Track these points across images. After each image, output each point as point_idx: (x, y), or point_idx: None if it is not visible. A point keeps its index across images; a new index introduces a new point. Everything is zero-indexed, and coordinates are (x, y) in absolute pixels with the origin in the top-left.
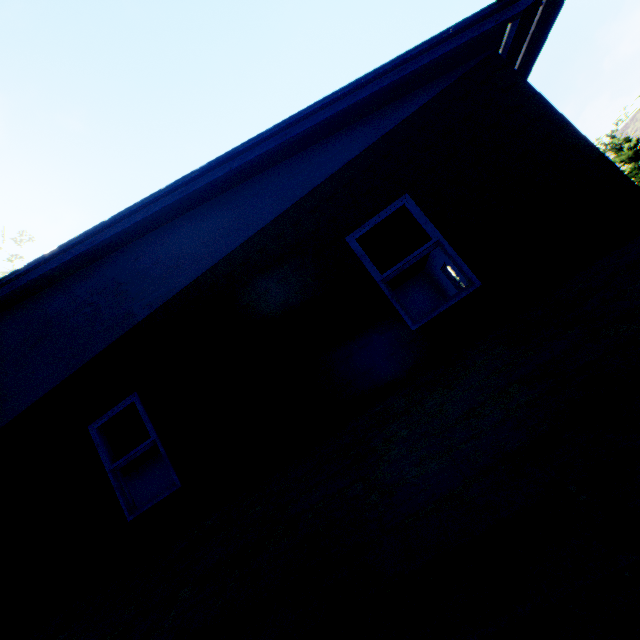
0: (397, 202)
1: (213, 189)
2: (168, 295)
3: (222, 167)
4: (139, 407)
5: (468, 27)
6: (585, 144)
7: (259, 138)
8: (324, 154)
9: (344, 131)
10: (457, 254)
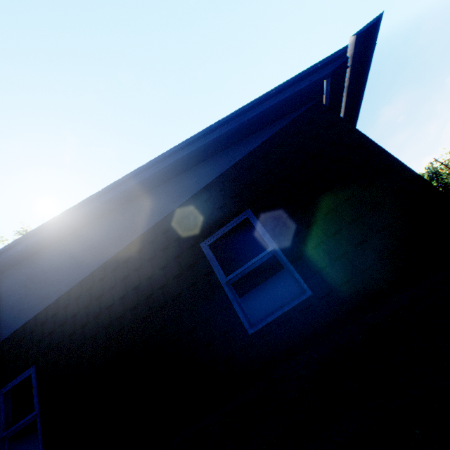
0: (241, 215)
1: (112, 205)
2: (73, 283)
3: (113, 191)
4: (33, 379)
5: (288, 87)
6: (401, 167)
7: (137, 171)
8: (191, 178)
9: (206, 162)
10: (290, 262)
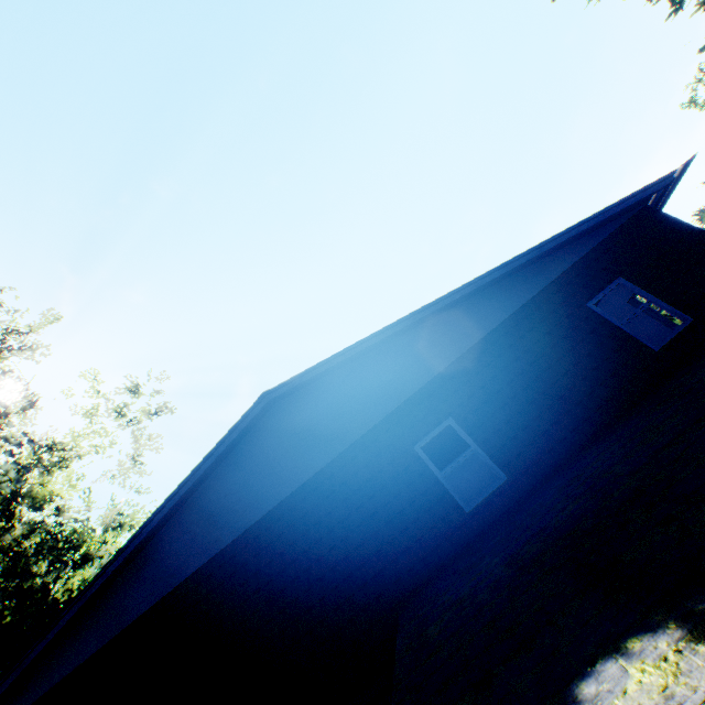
0: (615, 282)
1: (484, 286)
2: (460, 352)
3: (499, 271)
4: (455, 427)
5: (636, 195)
6: None
7: (524, 254)
8: (553, 262)
9: (563, 249)
10: (668, 305)
